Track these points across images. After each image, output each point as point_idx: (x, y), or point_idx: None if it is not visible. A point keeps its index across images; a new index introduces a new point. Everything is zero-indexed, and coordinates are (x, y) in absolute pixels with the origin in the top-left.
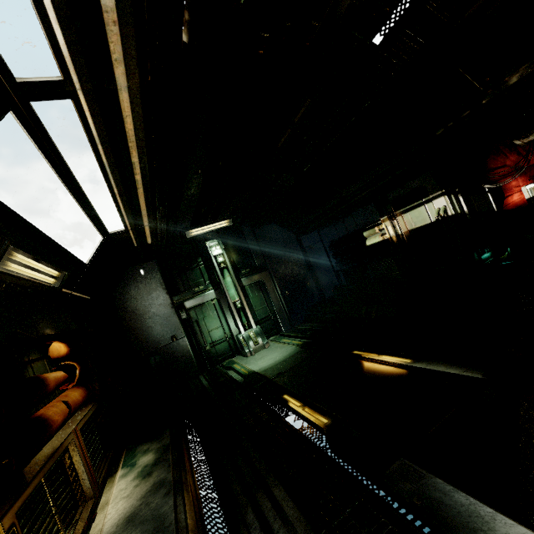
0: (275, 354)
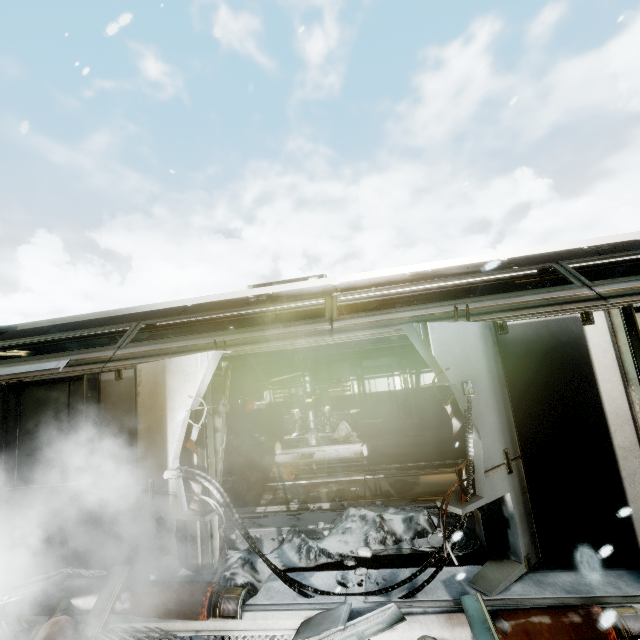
0: None
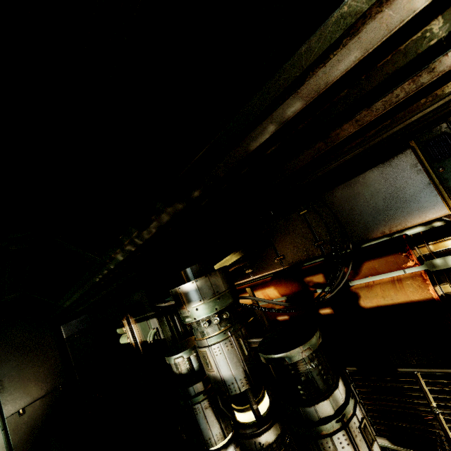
0: None
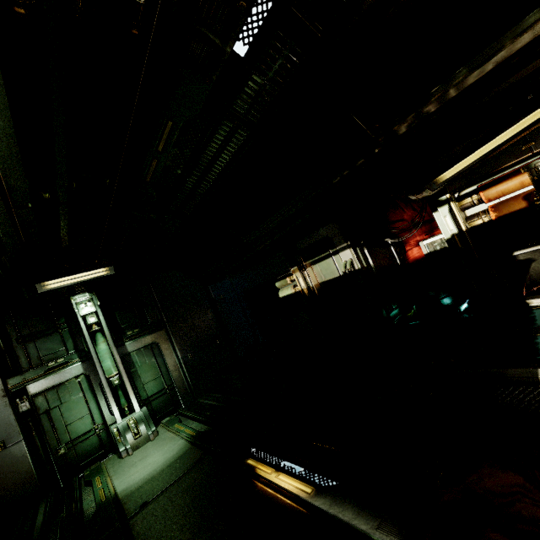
0: (157, 454)
